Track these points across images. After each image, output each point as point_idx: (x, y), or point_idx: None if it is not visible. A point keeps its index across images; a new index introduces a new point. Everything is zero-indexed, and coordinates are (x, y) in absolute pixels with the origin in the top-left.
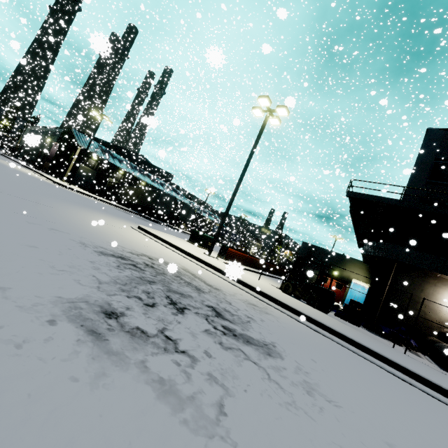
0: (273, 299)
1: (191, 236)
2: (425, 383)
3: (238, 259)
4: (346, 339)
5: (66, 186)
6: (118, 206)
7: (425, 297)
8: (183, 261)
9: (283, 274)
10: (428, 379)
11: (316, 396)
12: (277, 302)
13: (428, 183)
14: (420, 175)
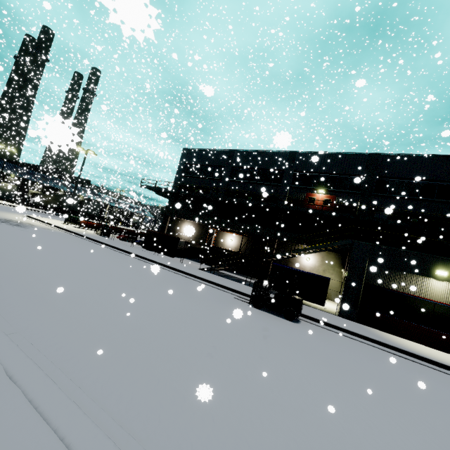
0: (65, 230)
1: (67, 218)
2: (89, 238)
3: (93, 226)
4: (78, 234)
5: None
6: (33, 209)
7: (178, 229)
8: (34, 223)
9: None
10: (89, 237)
11: (22, 228)
12: (66, 230)
13: (182, 176)
14: (179, 172)
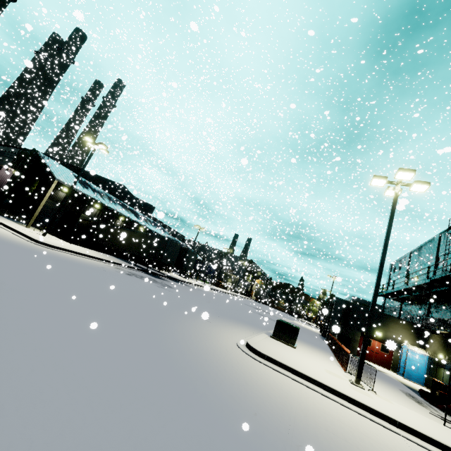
0: None
1: (276, 329)
2: None
3: (342, 359)
4: None
5: (51, 246)
6: (116, 262)
7: None
8: None
9: (328, 339)
10: None
11: None
12: None
13: None
14: None
